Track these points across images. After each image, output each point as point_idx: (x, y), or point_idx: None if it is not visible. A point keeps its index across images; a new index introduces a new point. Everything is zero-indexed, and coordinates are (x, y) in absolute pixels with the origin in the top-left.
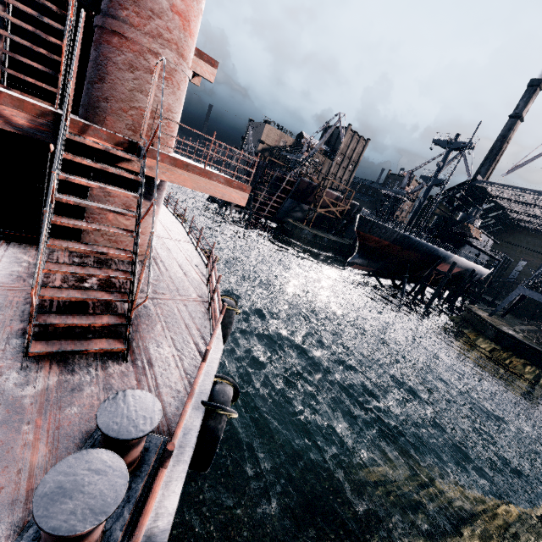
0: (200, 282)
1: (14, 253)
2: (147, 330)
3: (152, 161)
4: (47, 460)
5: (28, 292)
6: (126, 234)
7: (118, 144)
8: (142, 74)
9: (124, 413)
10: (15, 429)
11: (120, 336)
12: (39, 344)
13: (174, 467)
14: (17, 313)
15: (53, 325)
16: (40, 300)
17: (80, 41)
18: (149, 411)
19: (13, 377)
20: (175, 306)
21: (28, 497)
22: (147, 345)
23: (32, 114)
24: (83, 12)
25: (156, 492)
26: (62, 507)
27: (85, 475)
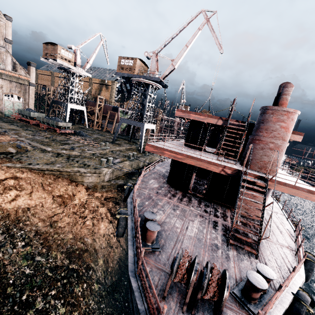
0: (290, 239)
1: (216, 208)
2: (263, 251)
3: (269, 182)
4: (238, 274)
5: (222, 222)
6: (259, 211)
7: (256, 177)
8: (266, 150)
9: (263, 269)
10: (229, 261)
11: (254, 248)
12: (231, 240)
13: (279, 304)
14: (221, 228)
15: (236, 236)
16: (226, 226)
17: (249, 151)
18: (271, 273)
19: (225, 247)
20: (276, 246)
21: (236, 279)
22: (264, 257)
23: (232, 170)
24: (252, 146)
25: (276, 294)
26: (252, 279)
27: (256, 277)
